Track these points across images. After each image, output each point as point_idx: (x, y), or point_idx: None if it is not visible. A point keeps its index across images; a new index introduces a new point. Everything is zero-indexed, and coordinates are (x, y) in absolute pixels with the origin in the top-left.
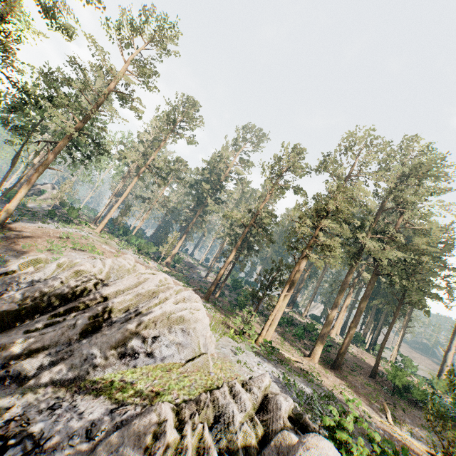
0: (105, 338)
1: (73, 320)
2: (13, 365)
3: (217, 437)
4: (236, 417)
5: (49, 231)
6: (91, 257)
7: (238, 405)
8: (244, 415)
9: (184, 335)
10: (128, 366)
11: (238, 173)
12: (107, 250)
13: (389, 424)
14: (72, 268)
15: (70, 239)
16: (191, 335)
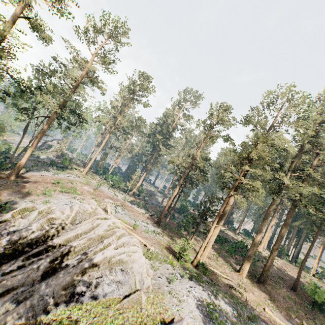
0: (58, 280)
1: (38, 264)
2: None
3: None
4: None
5: (47, 178)
6: (72, 198)
7: None
8: None
9: (123, 273)
10: (76, 302)
11: (182, 125)
12: (86, 190)
13: None
14: (47, 216)
15: (60, 184)
16: (128, 274)
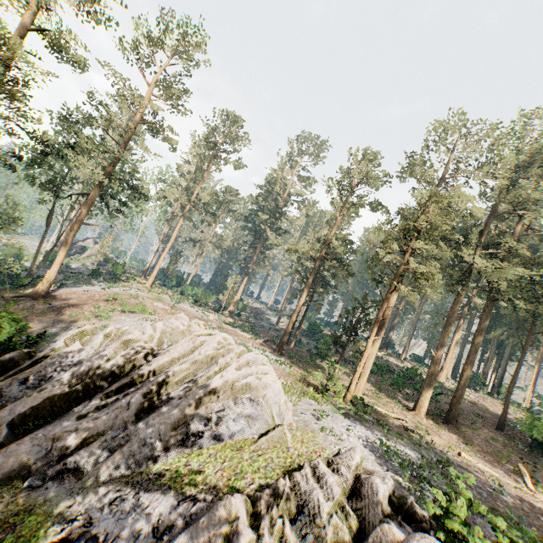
0: (162, 418)
1: (127, 400)
2: (69, 457)
3: (302, 531)
4: (322, 507)
5: (95, 295)
6: (142, 319)
7: (324, 490)
8: (333, 504)
9: (253, 405)
10: (193, 447)
11: (300, 195)
12: (160, 308)
13: (528, 490)
14: (120, 338)
15: (118, 301)
16: (261, 405)
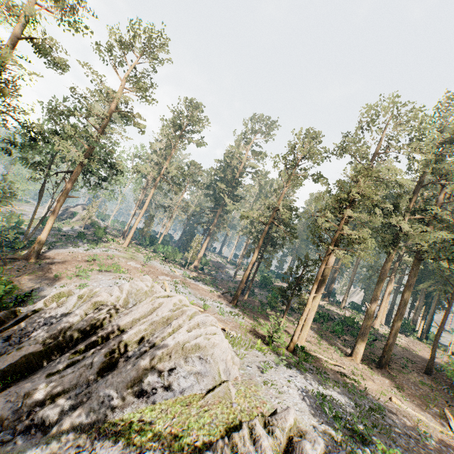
0: (120, 377)
1: (91, 359)
2: (37, 412)
3: None
4: None
5: (78, 256)
6: (116, 277)
7: (258, 453)
8: None
9: (202, 363)
10: (147, 403)
11: (253, 167)
12: (132, 266)
13: (453, 434)
14: (90, 300)
15: (96, 261)
16: (209, 362)
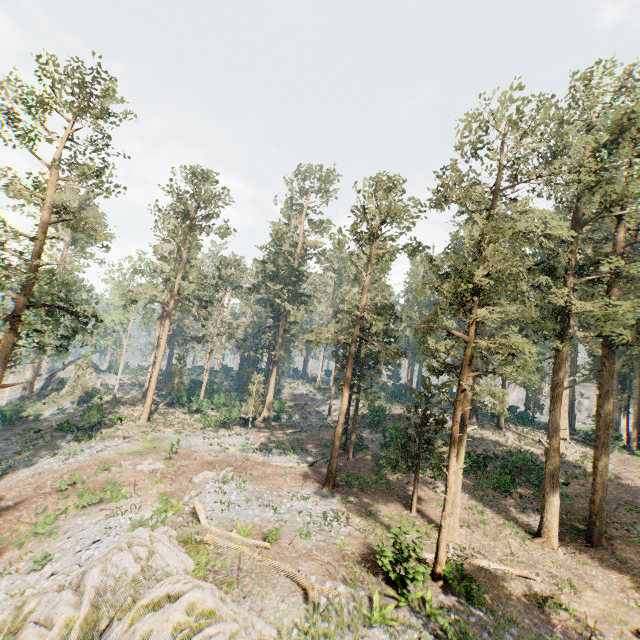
0: None
1: None
2: None
3: None
4: None
5: (47, 481)
6: (110, 514)
7: None
8: None
9: None
10: None
11: (315, 246)
12: (146, 472)
13: None
14: None
15: (78, 485)
16: None
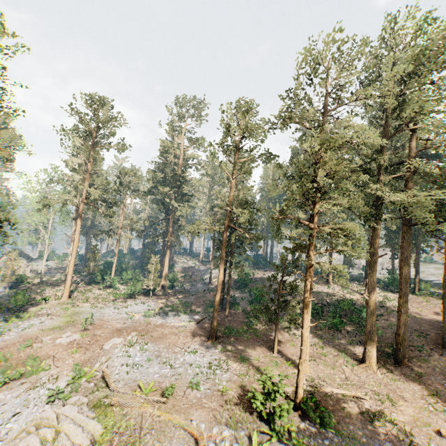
0: None
1: None
2: None
3: None
4: None
5: None
6: (30, 386)
7: None
8: None
9: None
10: None
11: (194, 158)
12: (64, 344)
13: None
14: None
15: (3, 362)
16: None
